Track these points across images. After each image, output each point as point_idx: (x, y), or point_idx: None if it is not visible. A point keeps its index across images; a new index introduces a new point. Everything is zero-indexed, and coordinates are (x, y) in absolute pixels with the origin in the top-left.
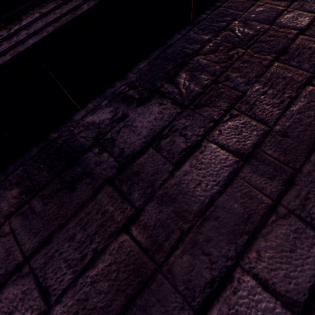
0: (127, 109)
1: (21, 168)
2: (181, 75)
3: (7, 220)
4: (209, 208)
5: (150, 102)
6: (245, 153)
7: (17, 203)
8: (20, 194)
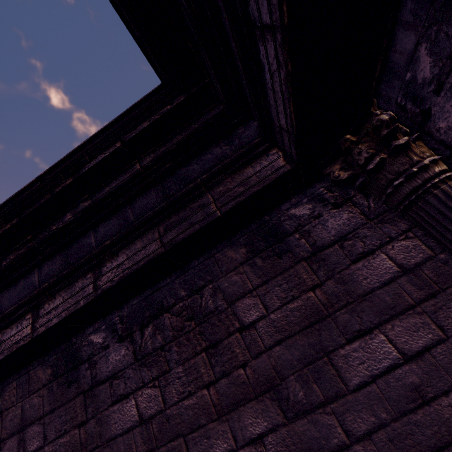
0: (111, 341)
1: (55, 356)
2: (149, 327)
3: (43, 387)
4: (112, 441)
5: (124, 343)
6: (144, 418)
7: (48, 380)
8: (51, 374)
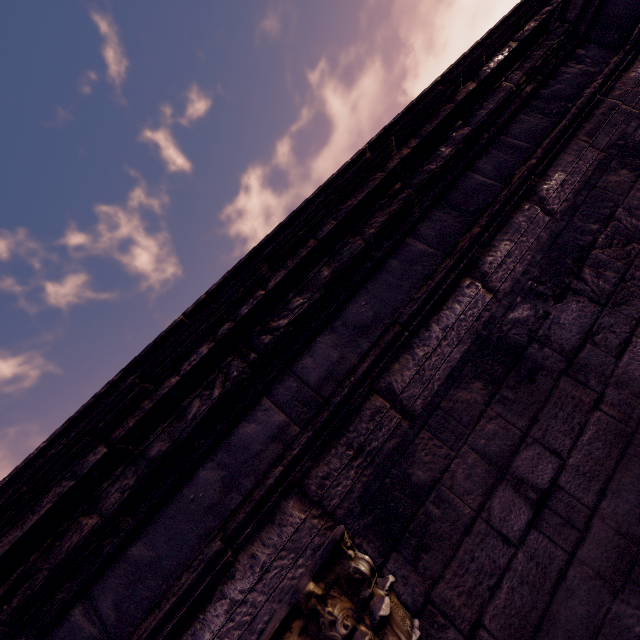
0: (546, 306)
1: (470, 364)
2: (586, 271)
3: (487, 407)
4: None
5: (567, 299)
6: None
7: (487, 394)
8: (485, 386)
